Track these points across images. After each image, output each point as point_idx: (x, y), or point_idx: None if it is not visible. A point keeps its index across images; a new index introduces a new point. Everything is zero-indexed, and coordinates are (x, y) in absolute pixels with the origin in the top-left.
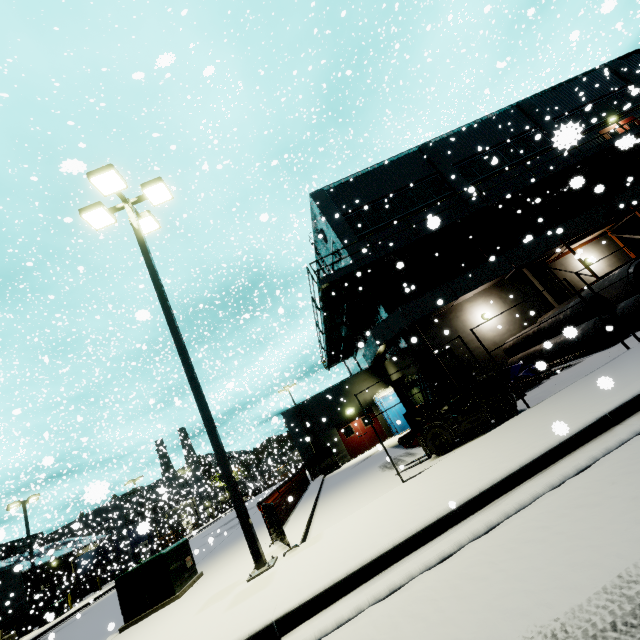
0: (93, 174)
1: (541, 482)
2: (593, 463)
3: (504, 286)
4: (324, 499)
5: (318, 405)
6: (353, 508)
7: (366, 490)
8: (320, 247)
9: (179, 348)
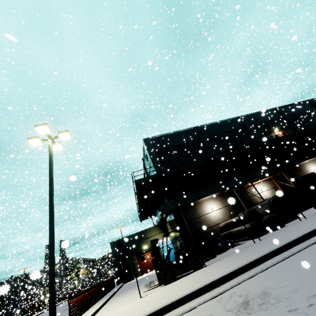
0: (37, 126)
1: (175, 312)
2: (198, 306)
3: (223, 196)
4: (112, 300)
5: (130, 241)
6: (115, 309)
7: (128, 298)
8: (145, 161)
9: (50, 210)
